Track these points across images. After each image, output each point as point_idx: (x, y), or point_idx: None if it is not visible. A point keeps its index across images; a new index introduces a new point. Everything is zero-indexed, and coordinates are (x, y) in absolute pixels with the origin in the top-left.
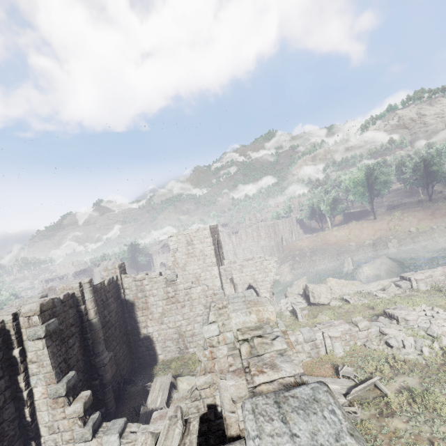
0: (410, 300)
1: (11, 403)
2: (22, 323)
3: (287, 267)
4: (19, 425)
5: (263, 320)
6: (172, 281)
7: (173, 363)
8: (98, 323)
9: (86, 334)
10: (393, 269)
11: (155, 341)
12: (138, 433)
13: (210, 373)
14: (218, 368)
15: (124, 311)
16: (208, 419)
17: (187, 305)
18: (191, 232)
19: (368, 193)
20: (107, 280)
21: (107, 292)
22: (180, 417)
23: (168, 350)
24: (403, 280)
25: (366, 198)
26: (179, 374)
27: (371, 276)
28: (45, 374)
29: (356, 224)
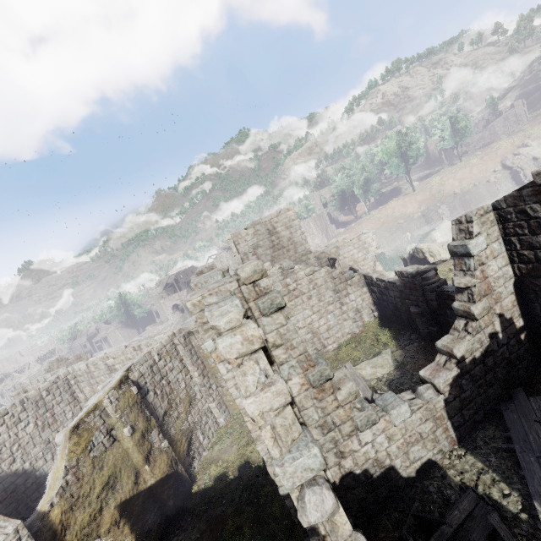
0: None
1: None
2: (246, 294)
3: None
4: None
5: None
6: (289, 270)
7: None
8: None
9: None
10: None
11: None
12: (424, 394)
13: (484, 297)
14: None
15: None
16: (492, 350)
17: (313, 295)
18: (271, 217)
19: (404, 163)
20: None
21: None
22: None
23: None
24: None
25: (403, 169)
26: None
27: (445, 240)
28: (298, 358)
29: (397, 201)
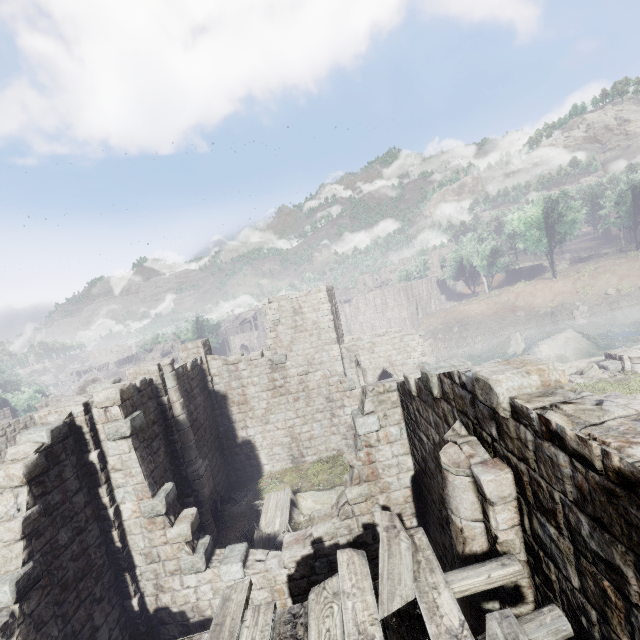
0: (623, 386)
1: (94, 524)
2: (97, 416)
3: (426, 347)
4: (107, 552)
5: (550, 384)
6: (280, 365)
7: (286, 475)
8: (187, 420)
9: (173, 436)
10: (584, 347)
11: (259, 447)
12: (267, 561)
13: (366, 482)
14: (449, 462)
15: (213, 407)
16: (364, 542)
17: (301, 398)
18: (299, 295)
19: (547, 239)
20: (190, 363)
21: (191, 379)
22: (402, 527)
23: (276, 459)
24: (610, 359)
25: (543, 246)
26: (297, 489)
27: (552, 357)
28: (135, 486)
29: (526, 286)
